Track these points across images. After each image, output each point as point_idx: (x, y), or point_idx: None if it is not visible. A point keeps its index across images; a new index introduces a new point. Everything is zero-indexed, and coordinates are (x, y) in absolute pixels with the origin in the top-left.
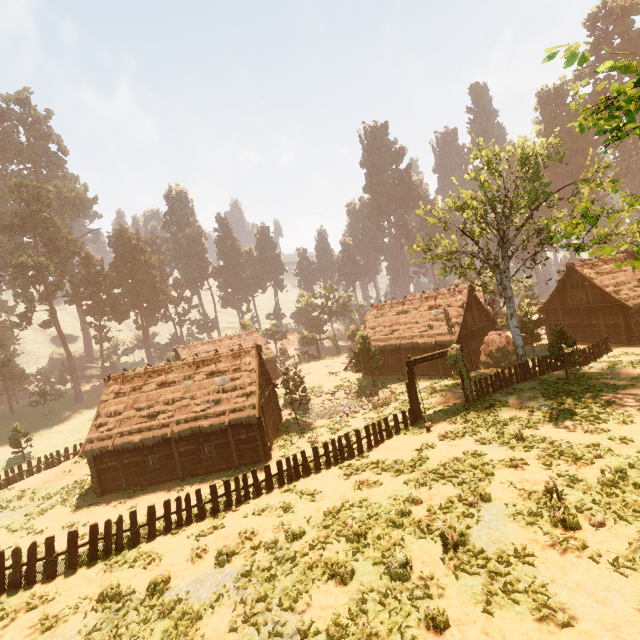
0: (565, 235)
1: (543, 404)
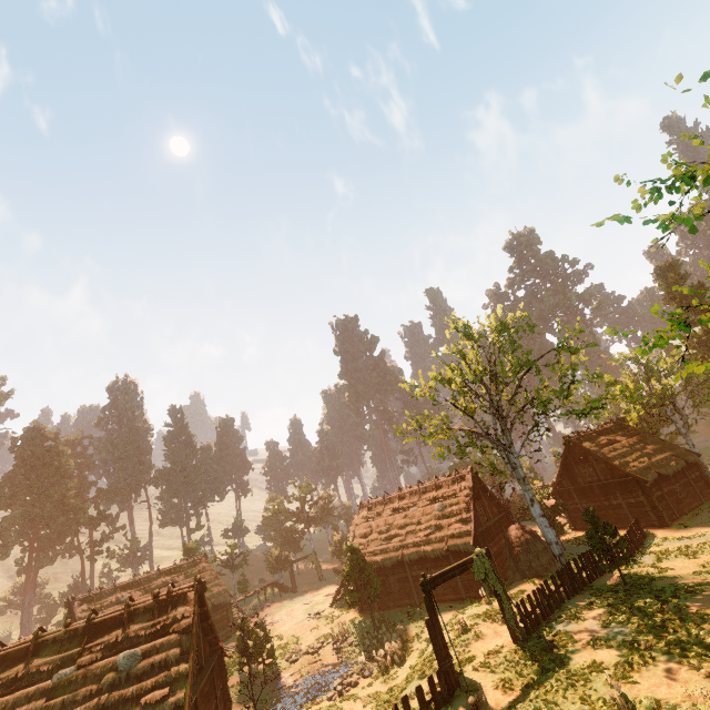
0: (654, 344)
1: (619, 631)
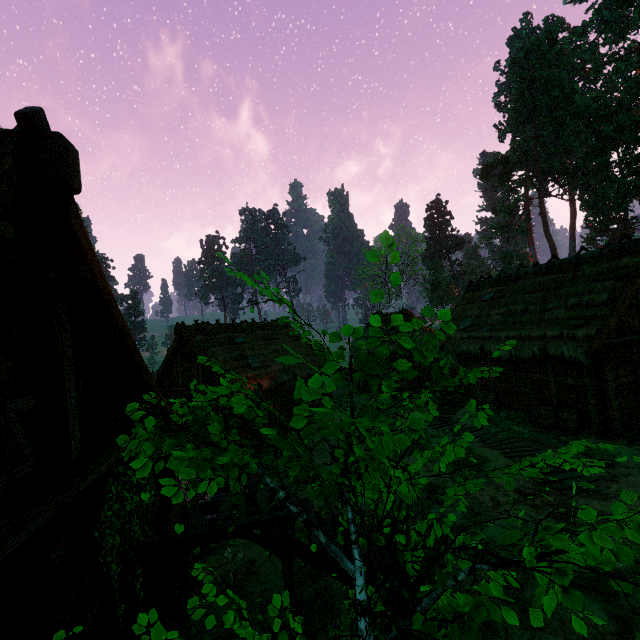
0: None
1: None
